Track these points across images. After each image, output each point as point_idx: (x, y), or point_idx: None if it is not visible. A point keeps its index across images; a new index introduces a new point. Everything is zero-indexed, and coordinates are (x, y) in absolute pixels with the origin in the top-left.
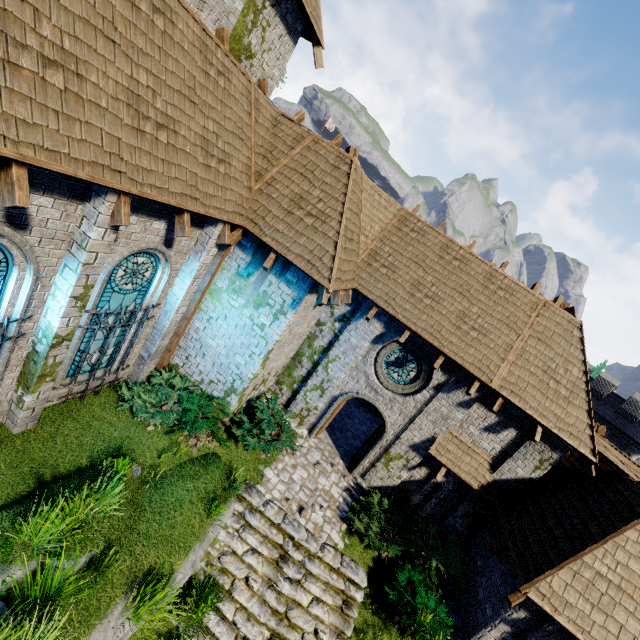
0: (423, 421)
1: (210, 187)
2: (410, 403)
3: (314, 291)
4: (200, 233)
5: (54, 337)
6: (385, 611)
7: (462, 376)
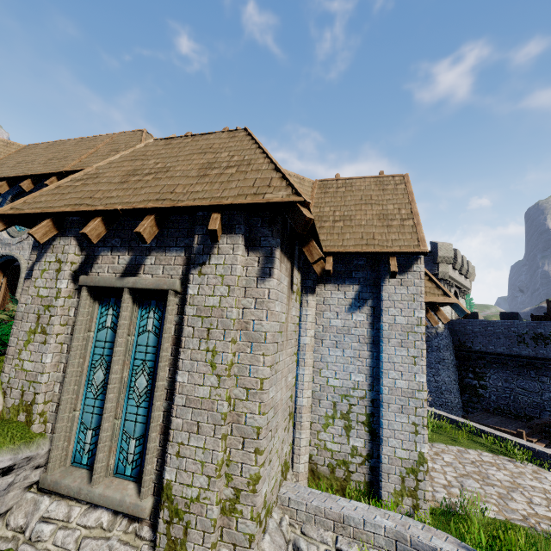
0: None
1: None
2: None
3: None
4: None
5: None
6: None
7: None
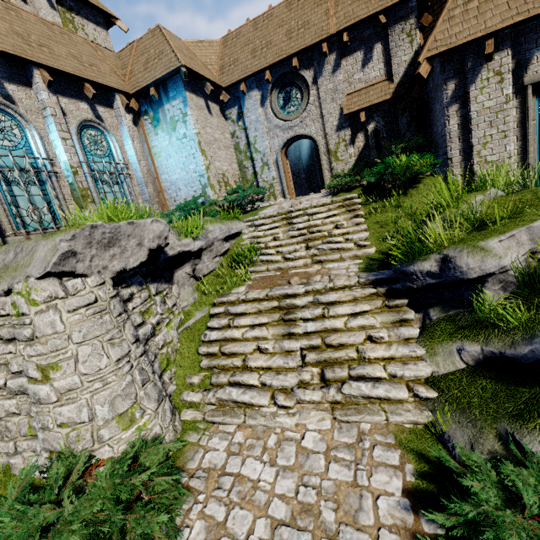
0: (327, 108)
1: (92, 74)
2: (312, 109)
3: (191, 91)
4: (114, 112)
5: (70, 167)
6: (385, 197)
7: (318, 56)
